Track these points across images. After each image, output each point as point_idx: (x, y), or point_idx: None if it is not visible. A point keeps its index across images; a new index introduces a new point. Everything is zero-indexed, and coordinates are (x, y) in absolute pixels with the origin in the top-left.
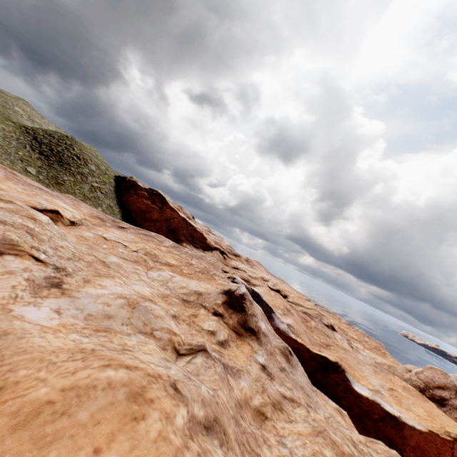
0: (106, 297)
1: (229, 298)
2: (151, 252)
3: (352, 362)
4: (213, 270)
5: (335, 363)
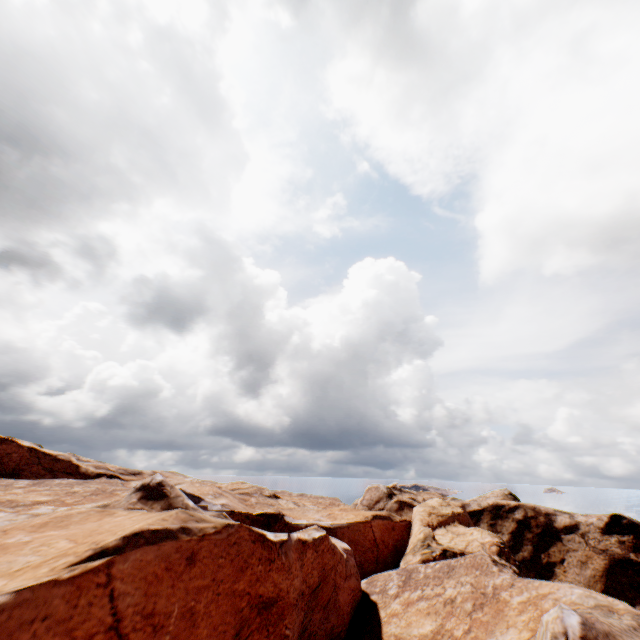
0: (6, 517)
1: (146, 492)
2: (1, 499)
3: (297, 514)
4: (110, 487)
5: (275, 513)
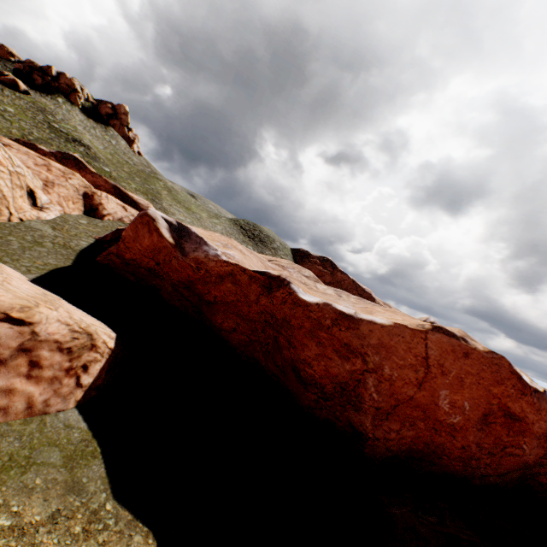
0: None
1: None
2: None
3: None
4: None
5: None
